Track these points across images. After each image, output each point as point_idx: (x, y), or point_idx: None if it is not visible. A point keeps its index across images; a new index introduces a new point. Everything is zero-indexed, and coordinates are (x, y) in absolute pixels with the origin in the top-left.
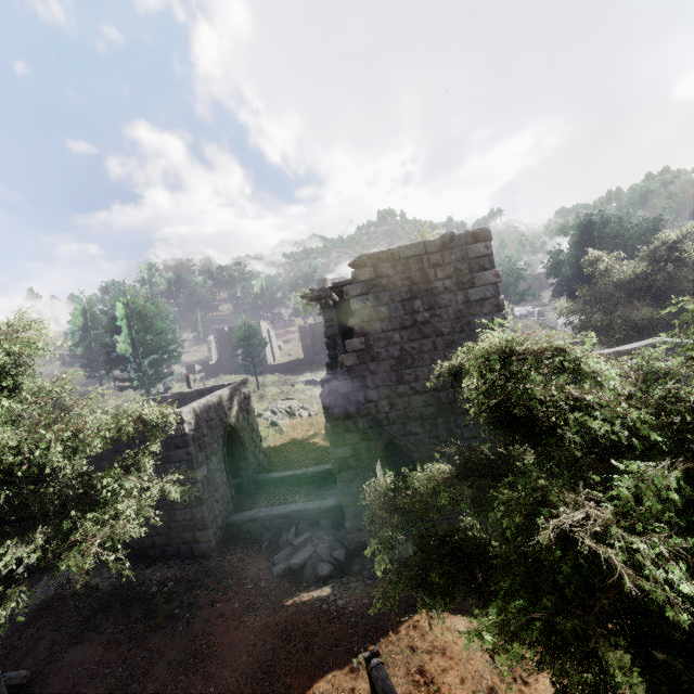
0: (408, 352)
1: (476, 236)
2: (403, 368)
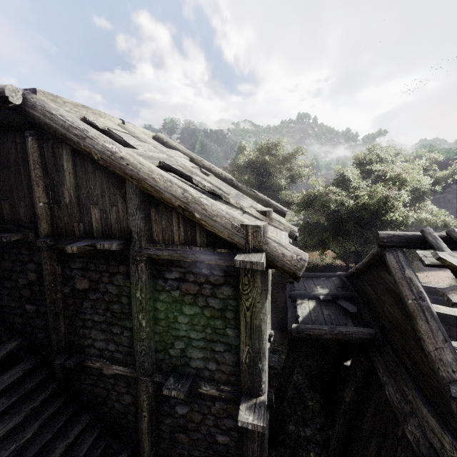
0: None
1: None
2: None
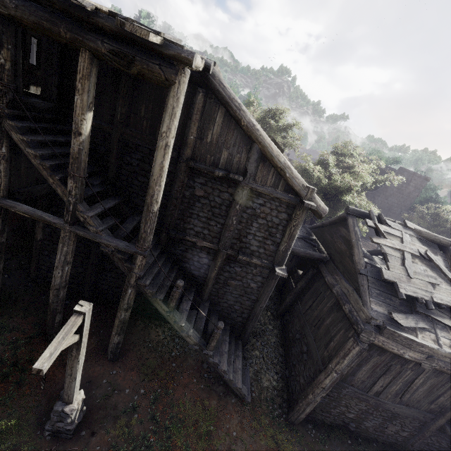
0: (393, 194)
1: (427, 179)
2: (390, 197)
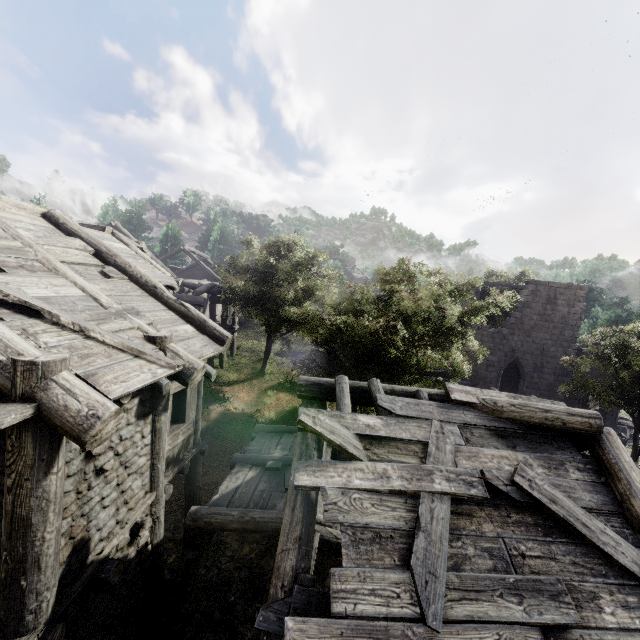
0: (537, 325)
1: (581, 288)
2: (533, 331)
